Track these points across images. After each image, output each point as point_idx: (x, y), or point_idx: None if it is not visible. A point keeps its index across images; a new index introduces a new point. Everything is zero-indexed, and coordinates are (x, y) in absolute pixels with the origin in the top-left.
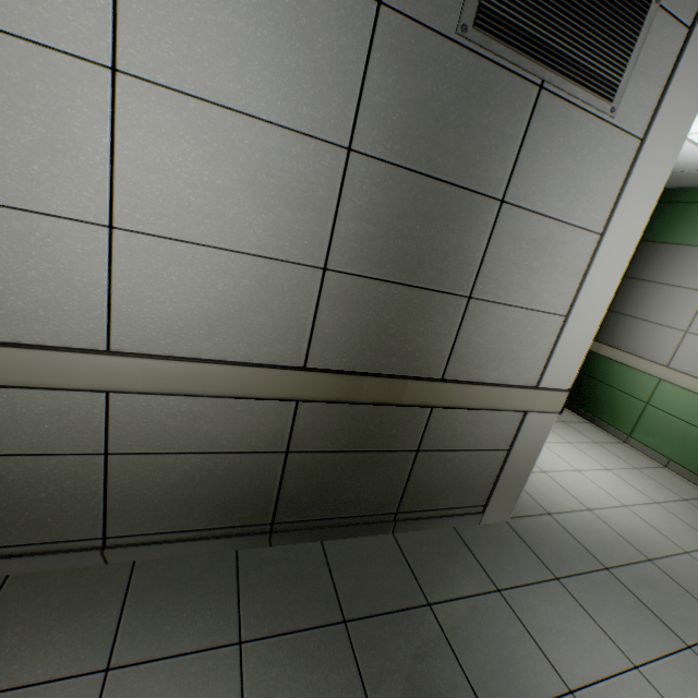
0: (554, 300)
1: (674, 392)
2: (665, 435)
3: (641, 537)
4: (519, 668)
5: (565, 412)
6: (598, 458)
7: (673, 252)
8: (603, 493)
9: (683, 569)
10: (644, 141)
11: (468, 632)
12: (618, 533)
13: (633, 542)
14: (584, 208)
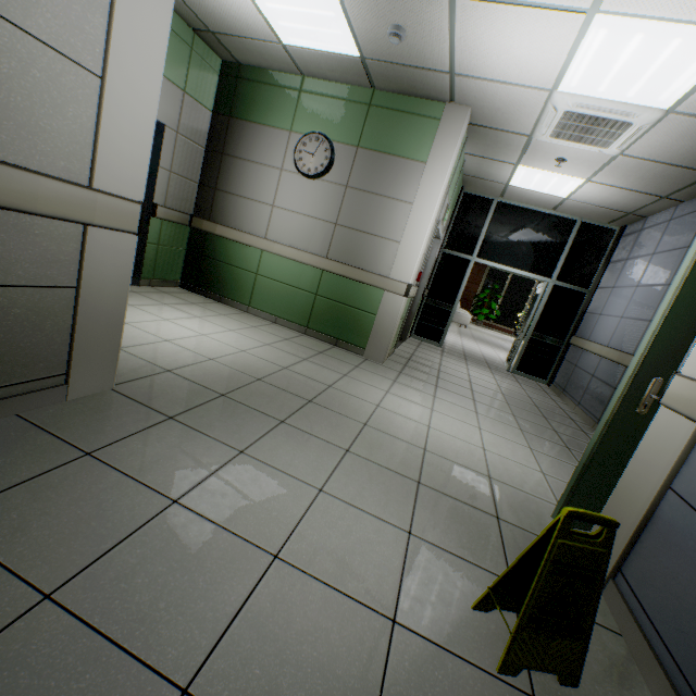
0: (72, 37)
1: (273, 260)
2: (272, 298)
3: (255, 367)
4: (109, 514)
5: (197, 297)
6: (224, 324)
7: (256, 131)
8: (226, 346)
9: (283, 378)
10: None
11: (24, 517)
12: (237, 369)
13: (248, 372)
14: None
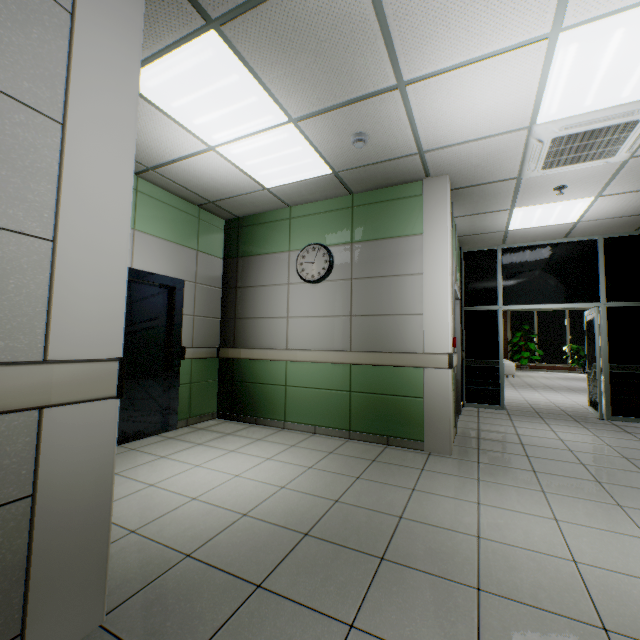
0: (9, 208)
1: (298, 367)
2: (306, 406)
3: (299, 511)
4: None
5: (233, 425)
6: (260, 453)
7: (260, 261)
8: (263, 485)
9: (336, 522)
10: (74, 14)
11: None
12: (276, 523)
13: (290, 524)
14: (0, 65)
